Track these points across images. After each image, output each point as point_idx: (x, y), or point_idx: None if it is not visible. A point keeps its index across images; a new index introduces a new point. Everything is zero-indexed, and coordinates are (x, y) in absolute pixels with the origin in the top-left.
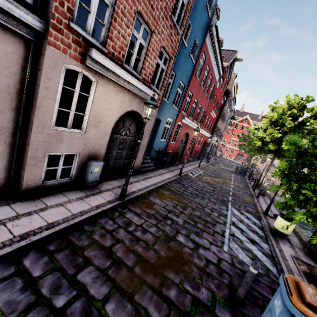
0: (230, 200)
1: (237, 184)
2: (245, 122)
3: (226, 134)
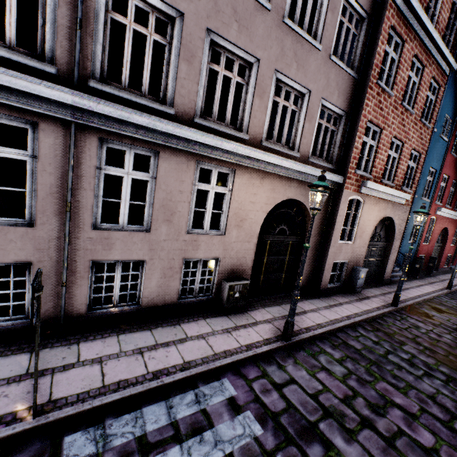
0: None
1: None
2: None
3: None
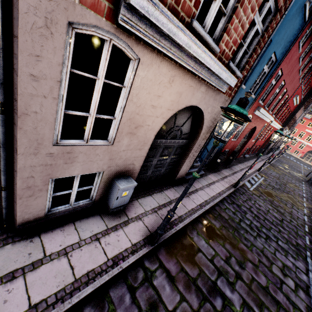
0: (307, 245)
1: (311, 207)
2: None
3: (298, 124)
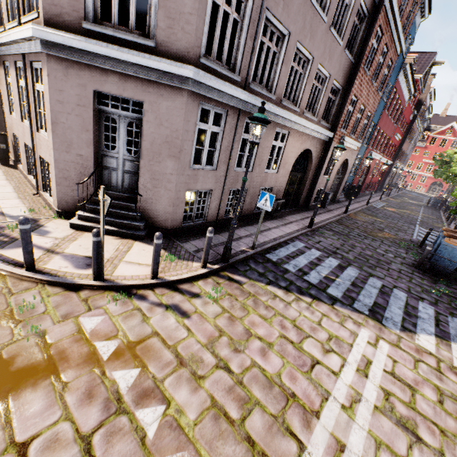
0: (417, 223)
1: (426, 215)
2: (449, 133)
3: (413, 156)
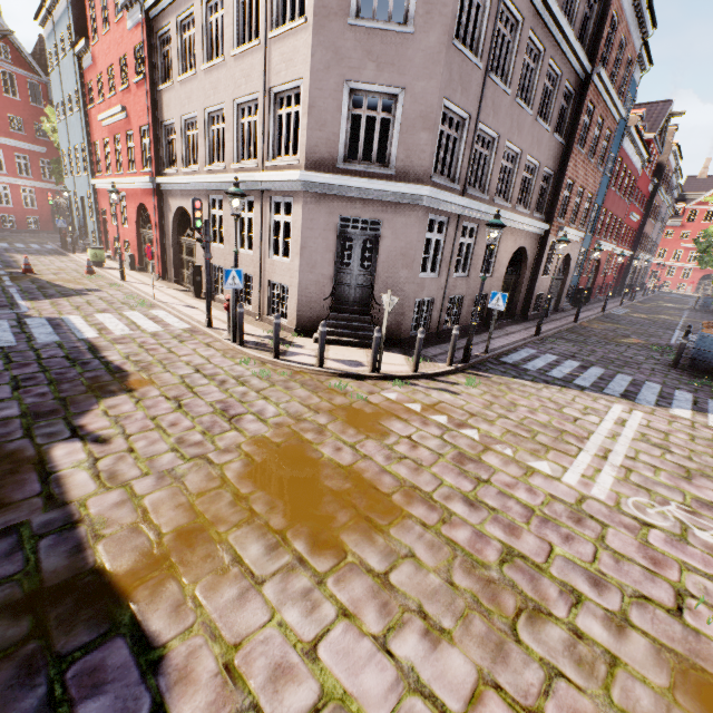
0: (677, 329)
1: (691, 320)
2: None
3: (664, 240)
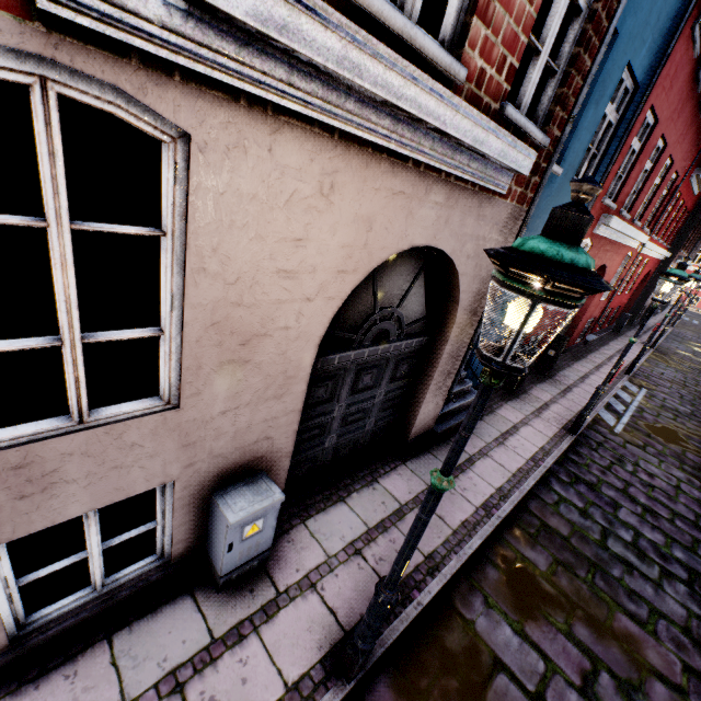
0: None
1: None
2: None
3: None
